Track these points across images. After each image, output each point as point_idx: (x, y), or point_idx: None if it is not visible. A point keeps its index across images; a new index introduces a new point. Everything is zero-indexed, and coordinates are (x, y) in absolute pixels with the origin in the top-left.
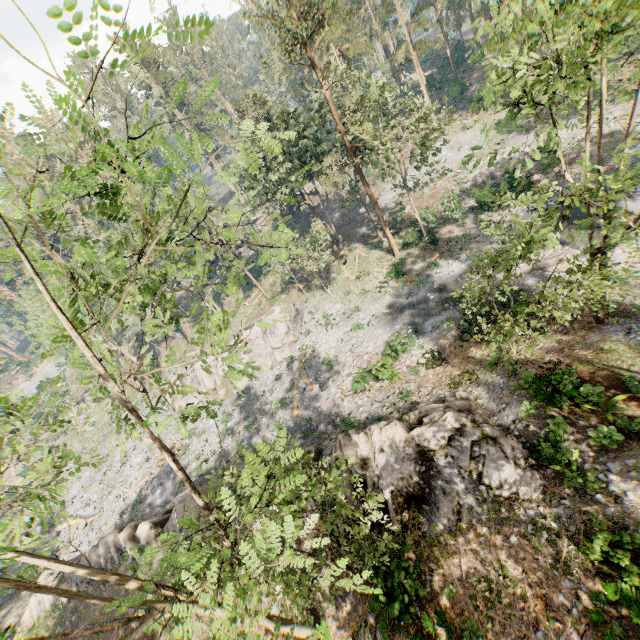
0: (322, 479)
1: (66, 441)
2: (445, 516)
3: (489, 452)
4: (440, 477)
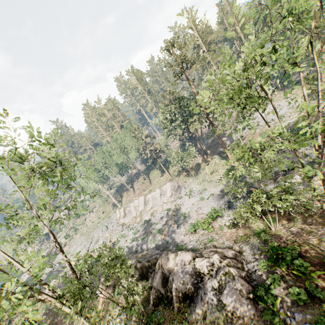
0: (153, 272)
1: (82, 227)
2: (197, 312)
3: (229, 283)
4: (203, 289)
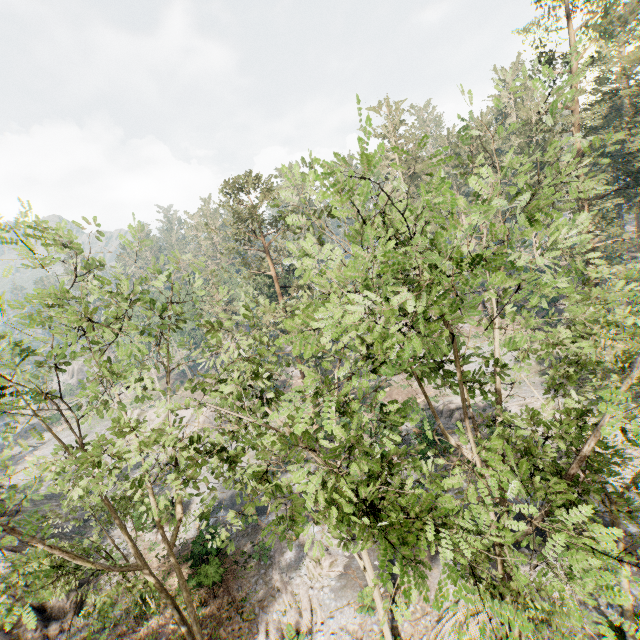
0: None
1: None
2: None
3: None
4: None
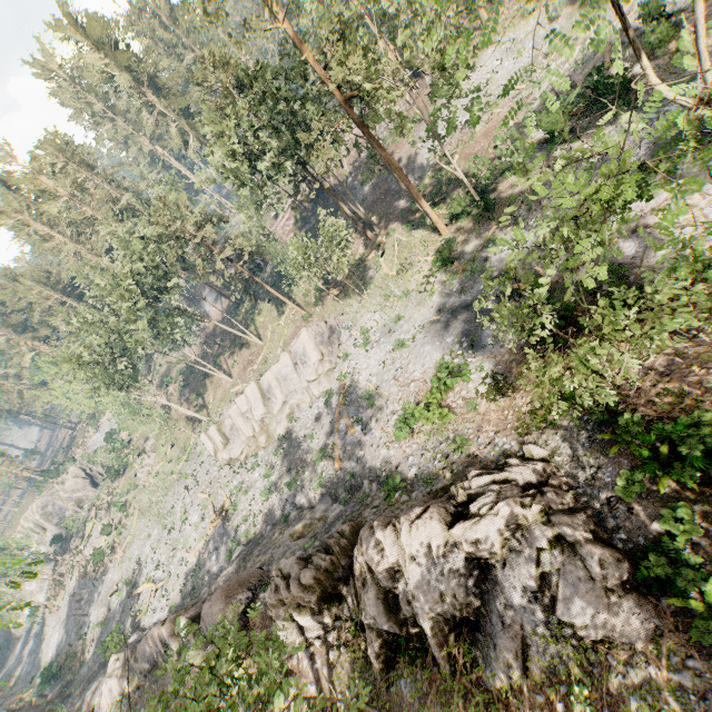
0: (351, 583)
1: (136, 495)
2: (505, 661)
3: (565, 566)
4: (498, 595)
